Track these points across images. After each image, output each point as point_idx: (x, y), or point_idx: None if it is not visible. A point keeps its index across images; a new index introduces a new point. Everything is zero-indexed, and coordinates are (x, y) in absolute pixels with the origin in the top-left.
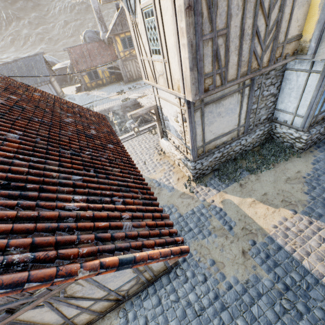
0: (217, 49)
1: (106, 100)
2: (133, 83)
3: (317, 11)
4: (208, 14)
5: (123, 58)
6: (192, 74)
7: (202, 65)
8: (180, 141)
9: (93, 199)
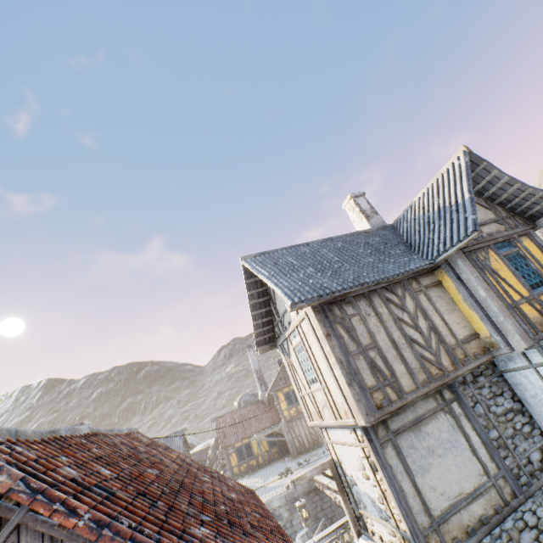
0: (372, 360)
1: (260, 490)
2: (305, 454)
3: (471, 312)
4: (348, 336)
5: (287, 418)
6: (352, 389)
7: (360, 378)
8: (388, 526)
9: (222, 539)
